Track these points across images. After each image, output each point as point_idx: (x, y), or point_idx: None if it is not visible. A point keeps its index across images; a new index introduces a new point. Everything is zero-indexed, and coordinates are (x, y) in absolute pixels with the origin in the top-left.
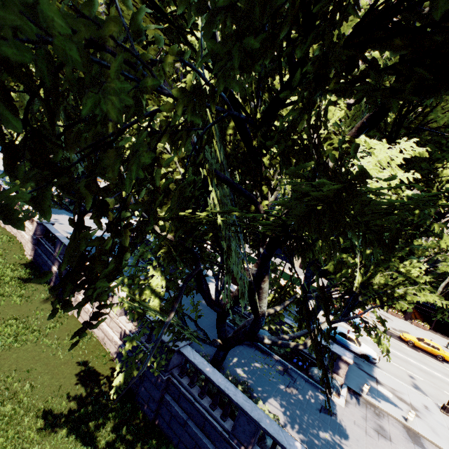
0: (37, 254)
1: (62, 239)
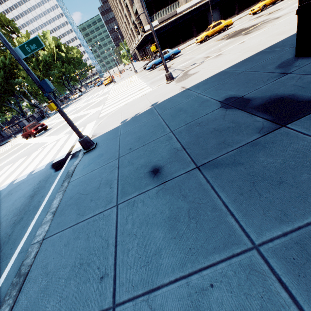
0: None
1: None
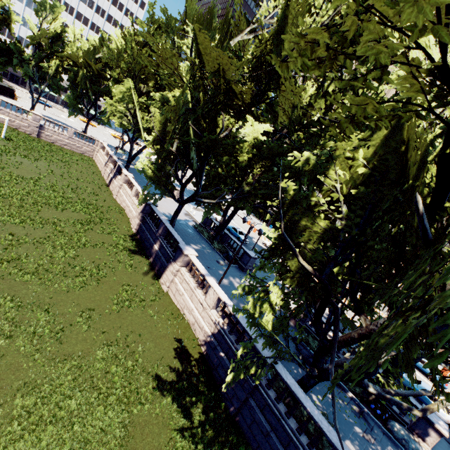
0: (141, 230)
1: (165, 223)
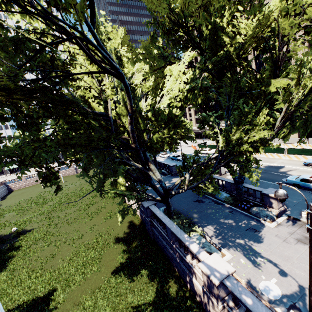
0: None
1: None
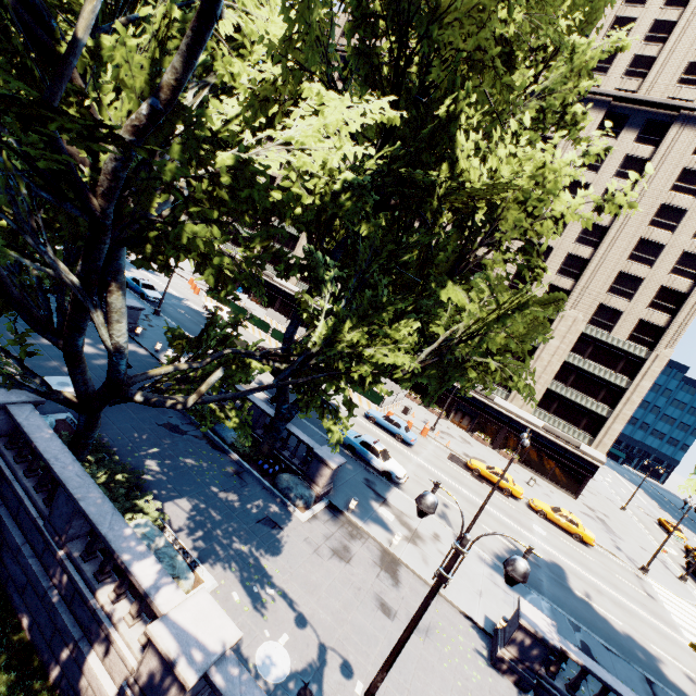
0: None
1: None
